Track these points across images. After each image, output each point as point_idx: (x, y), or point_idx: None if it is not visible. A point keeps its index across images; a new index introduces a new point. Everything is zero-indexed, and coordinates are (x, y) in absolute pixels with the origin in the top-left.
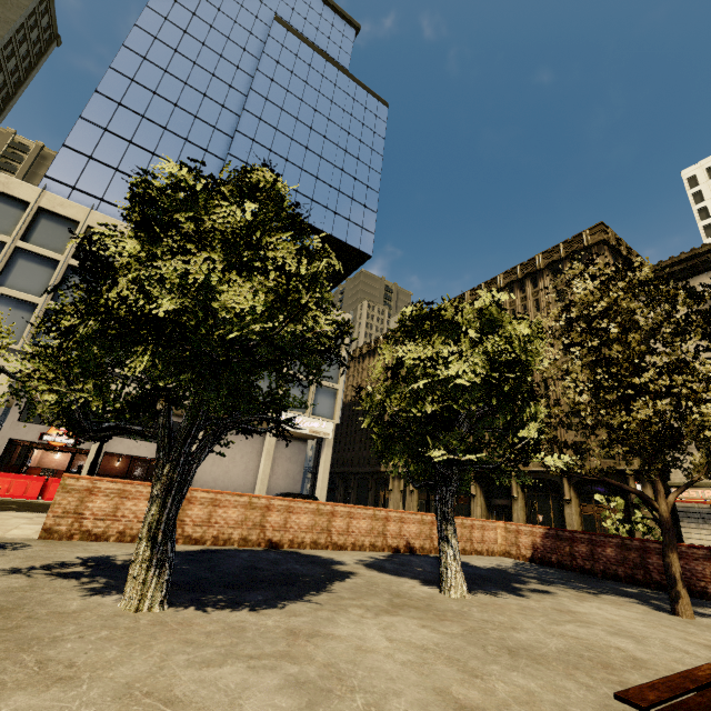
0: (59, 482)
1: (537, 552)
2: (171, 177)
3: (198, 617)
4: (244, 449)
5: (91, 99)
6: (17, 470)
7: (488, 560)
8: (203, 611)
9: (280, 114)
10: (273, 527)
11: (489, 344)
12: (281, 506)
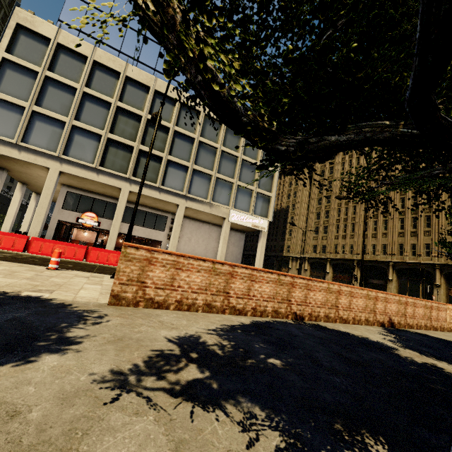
0: (96, 250)
1: None
2: None
3: None
4: (204, 235)
5: None
6: (64, 241)
7: None
8: None
9: None
10: (297, 301)
11: None
12: (302, 283)
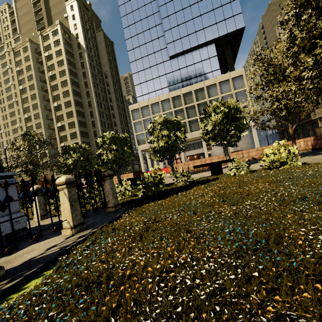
0: None
1: (312, 146)
2: (150, 127)
3: None
4: None
5: (130, 66)
6: None
7: None
8: None
9: (173, 4)
10: None
11: (210, 120)
12: (208, 159)
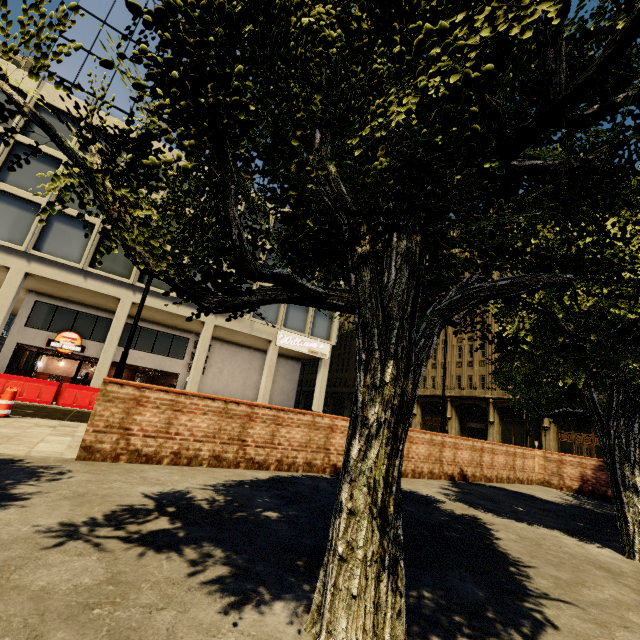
0: (73, 388)
1: (587, 484)
2: None
3: None
4: (243, 365)
5: None
6: (25, 374)
7: (541, 491)
8: None
9: None
10: (337, 450)
11: None
12: (344, 427)
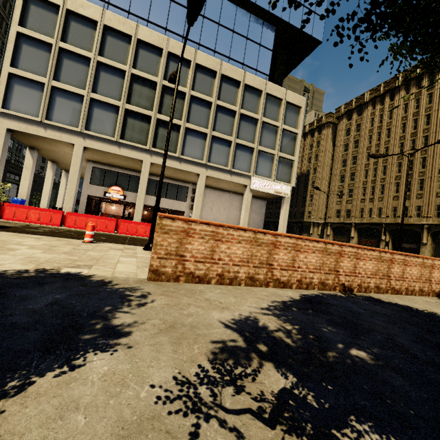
0: (125, 222)
1: None
2: None
3: None
4: (225, 204)
5: None
6: (95, 214)
7: None
8: None
9: None
10: (345, 272)
11: None
12: (350, 252)
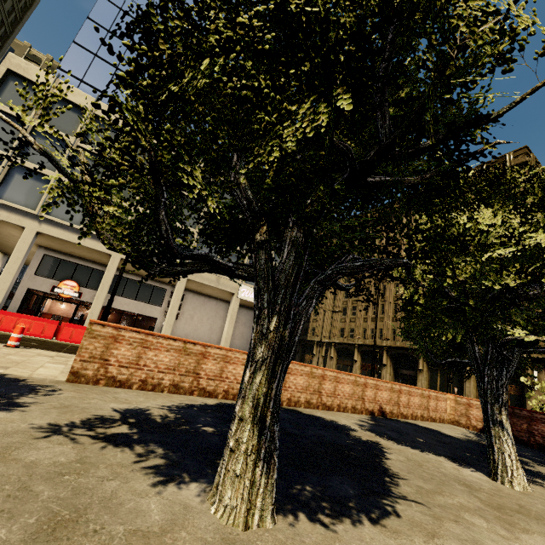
0: (70, 326)
1: None
2: None
3: (330, 542)
4: (210, 313)
5: (97, 2)
6: (33, 314)
7: (448, 428)
8: (323, 525)
9: None
10: None
11: None
12: None
